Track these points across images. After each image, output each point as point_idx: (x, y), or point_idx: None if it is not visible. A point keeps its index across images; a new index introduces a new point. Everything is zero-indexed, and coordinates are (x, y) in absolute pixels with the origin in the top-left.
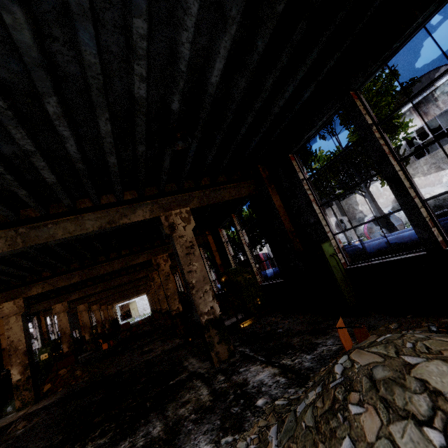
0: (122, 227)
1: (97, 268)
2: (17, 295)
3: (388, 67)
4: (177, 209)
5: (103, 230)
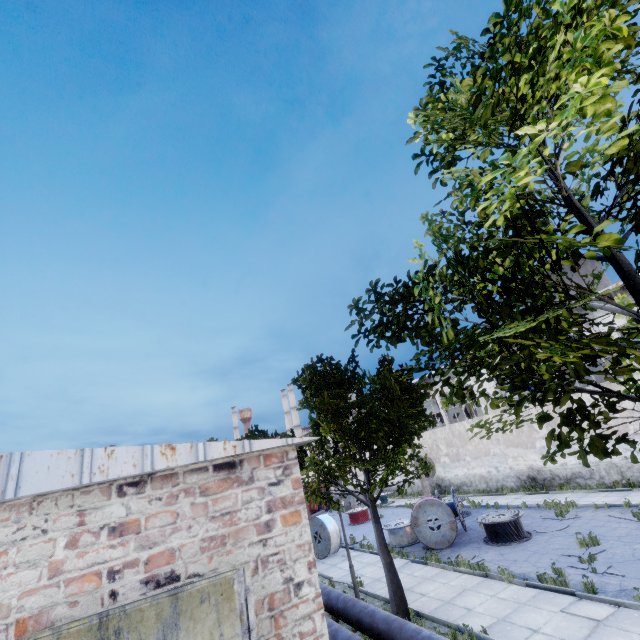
0: None
1: None
2: None
3: (391, 377)
4: None
5: None
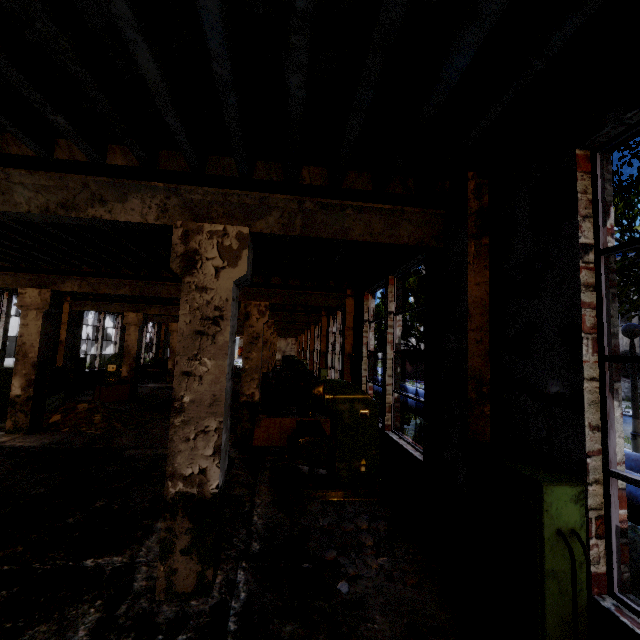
0: (100, 224)
1: (158, 286)
2: (46, 284)
3: None
4: (224, 224)
5: (56, 219)
